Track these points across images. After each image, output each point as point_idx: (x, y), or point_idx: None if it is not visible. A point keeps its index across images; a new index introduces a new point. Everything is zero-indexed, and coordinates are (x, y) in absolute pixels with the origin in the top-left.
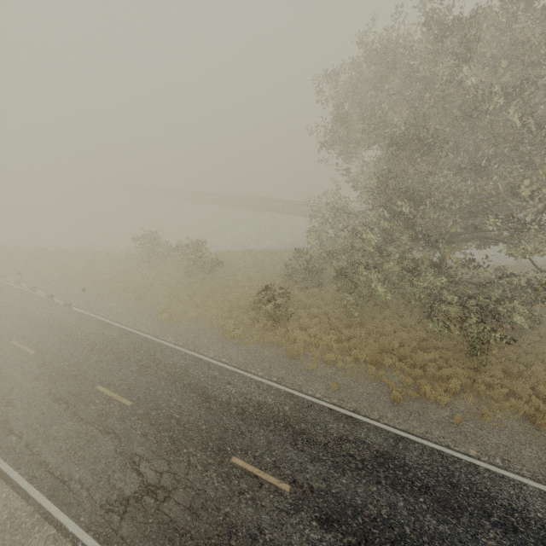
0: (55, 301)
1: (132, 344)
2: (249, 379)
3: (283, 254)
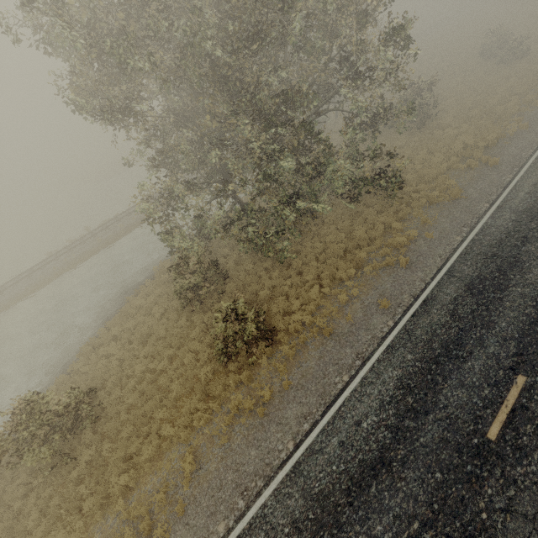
0: None
1: None
2: (355, 393)
3: (136, 304)
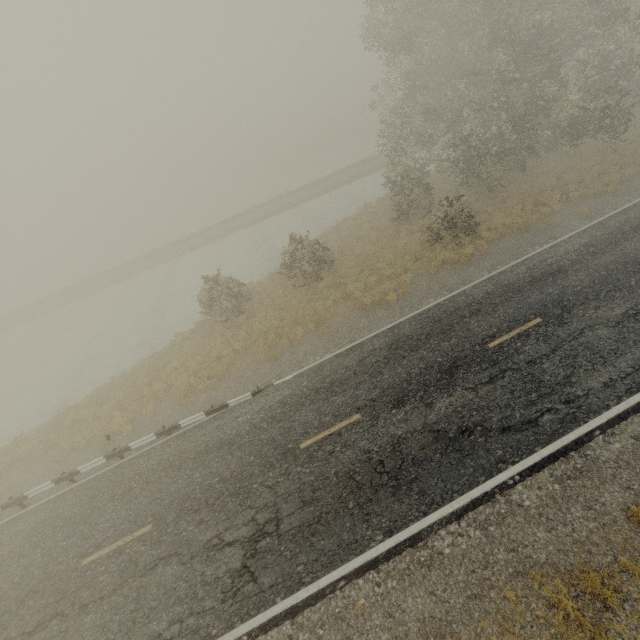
0: (231, 405)
1: (420, 324)
2: (544, 251)
3: (347, 224)
